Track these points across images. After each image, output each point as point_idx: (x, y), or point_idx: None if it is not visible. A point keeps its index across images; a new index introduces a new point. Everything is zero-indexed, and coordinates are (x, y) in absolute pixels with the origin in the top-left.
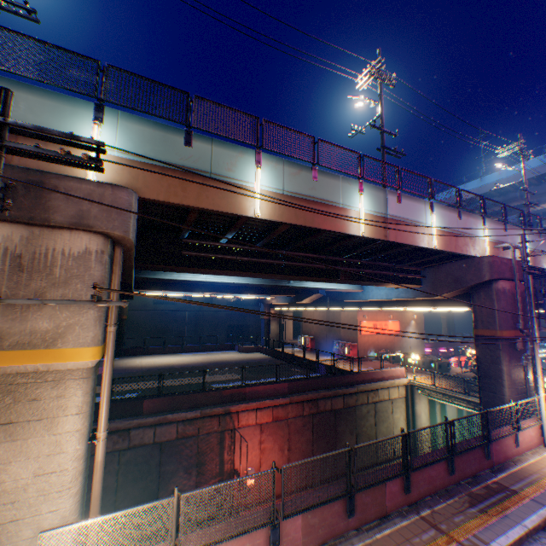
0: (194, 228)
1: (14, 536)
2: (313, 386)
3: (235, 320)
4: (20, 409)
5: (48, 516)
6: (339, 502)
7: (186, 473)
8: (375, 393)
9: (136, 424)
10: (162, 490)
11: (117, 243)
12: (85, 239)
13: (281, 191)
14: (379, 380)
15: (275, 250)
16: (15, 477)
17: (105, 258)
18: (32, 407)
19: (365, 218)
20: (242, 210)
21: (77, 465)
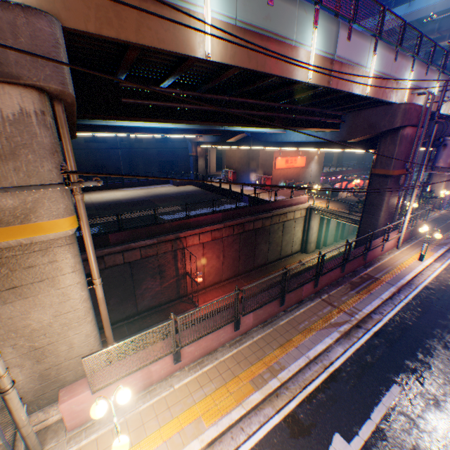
0: (130, 69)
1: (54, 351)
2: (241, 215)
3: (166, 157)
4: (19, 276)
5: (75, 337)
6: (275, 300)
7: (152, 278)
8: (285, 216)
9: (107, 253)
10: (137, 290)
11: (54, 99)
12: (14, 96)
13: (233, 21)
14: (288, 207)
15: (218, 96)
16: (39, 320)
17: (48, 121)
18: (30, 273)
19: (314, 61)
20: (191, 49)
21: (86, 305)
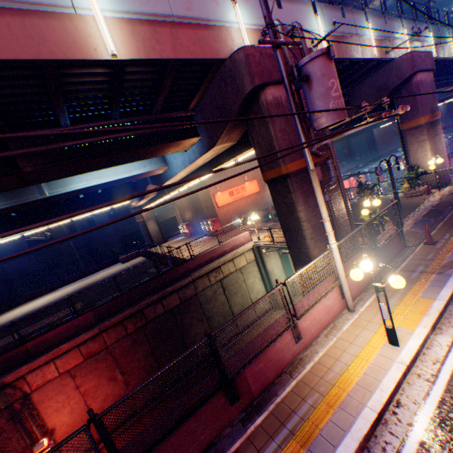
0: None
1: None
2: (133, 299)
3: (127, 230)
4: None
5: None
6: None
7: None
8: (219, 271)
9: None
10: None
11: None
12: None
13: None
14: (220, 257)
15: None
16: None
17: None
18: None
19: None
20: None
21: None
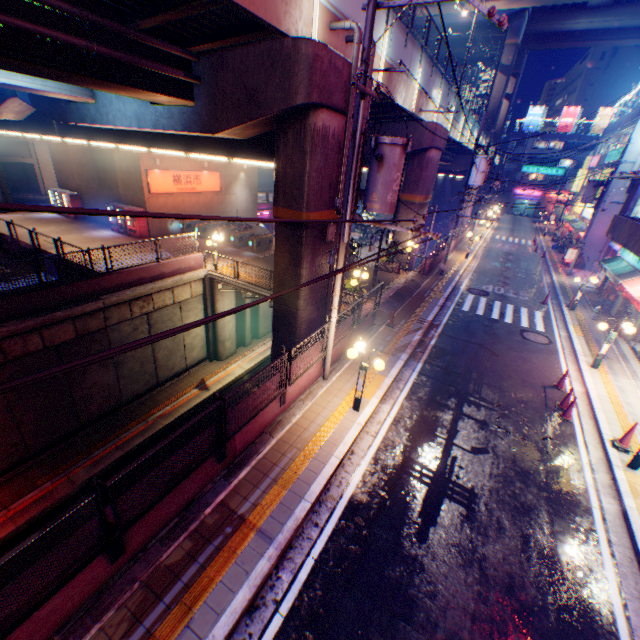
0: None
1: None
2: None
3: None
4: None
5: None
6: None
7: None
8: (149, 301)
9: None
10: None
11: None
12: None
13: None
14: (156, 281)
15: None
16: None
17: None
18: None
19: None
20: None
21: None
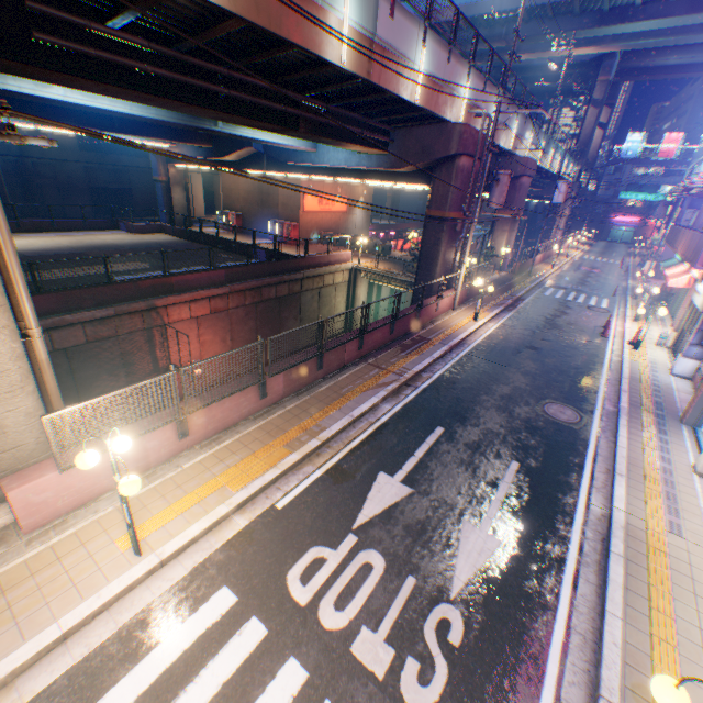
0: None
1: None
2: (256, 275)
3: (105, 181)
4: None
5: (8, 416)
6: (312, 362)
7: (112, 376)
8: (322, 280)
9: None
10: (86, 397)
11: None
12: None
13: None
14: (326, 266)
15: (210, 65)
16: None
17: None
18: None
19: (349, 37)
20: None
21: (22, 365)
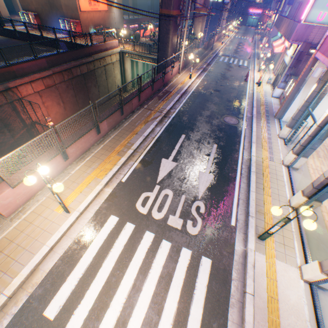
0: None
1: None
2: (66, 60)
3: None
4: None
5: None
6: (118, 112)
7: (1, 134)
8: (105, 61)
9: None
10: None
11: None
12: None
13: None
14: (105, 52)
15: None
16: None
17: None
18: None
19: None
20: None
21: None
